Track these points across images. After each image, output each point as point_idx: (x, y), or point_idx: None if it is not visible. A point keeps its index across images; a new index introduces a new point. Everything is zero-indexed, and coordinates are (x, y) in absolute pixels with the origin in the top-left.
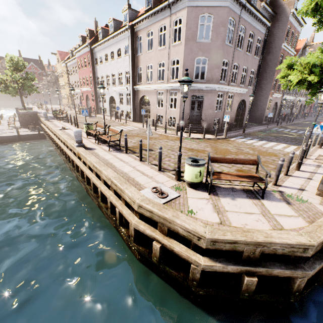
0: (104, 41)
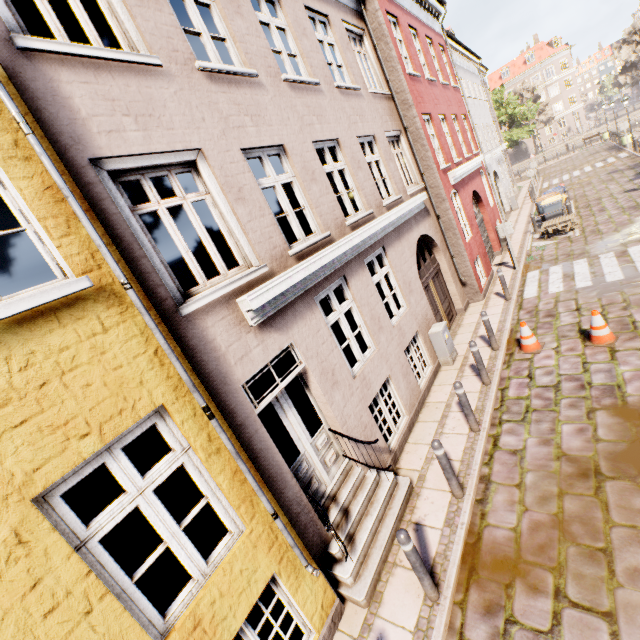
0: (459, 49)
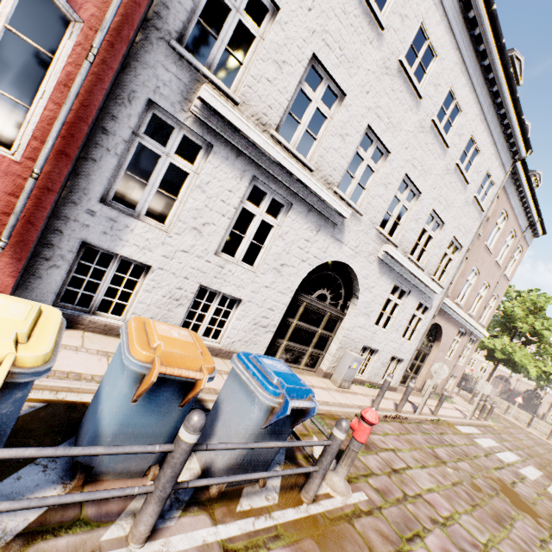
0: None
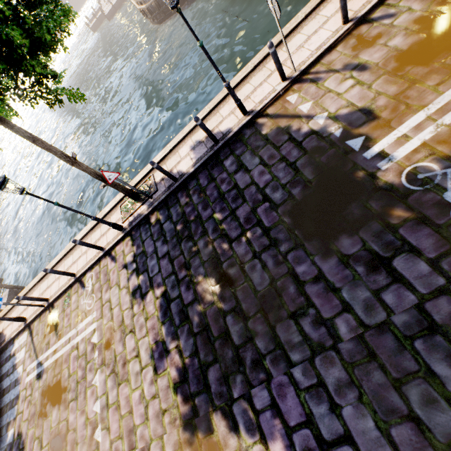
0: None
